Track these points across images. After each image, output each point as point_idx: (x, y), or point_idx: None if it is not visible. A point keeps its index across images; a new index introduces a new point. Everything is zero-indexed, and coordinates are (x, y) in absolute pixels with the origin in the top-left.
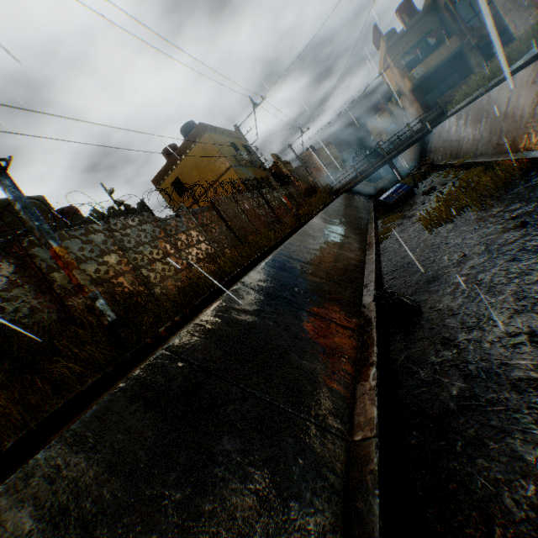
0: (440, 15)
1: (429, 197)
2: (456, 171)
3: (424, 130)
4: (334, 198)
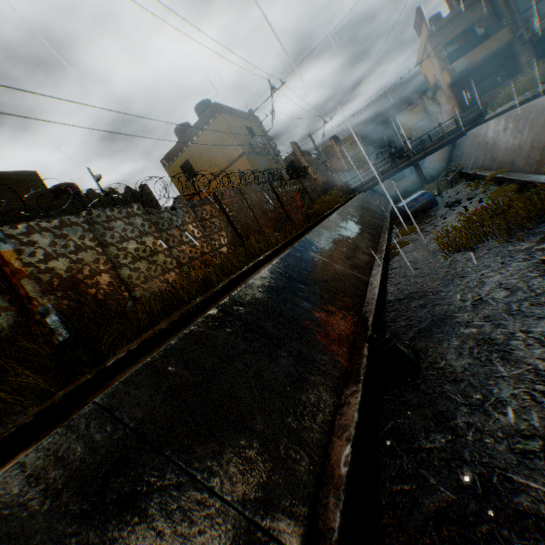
0: (493, 2)
1: (451, 211)
2: (486, 185)
3: (457, 132)
4: (350, 198)
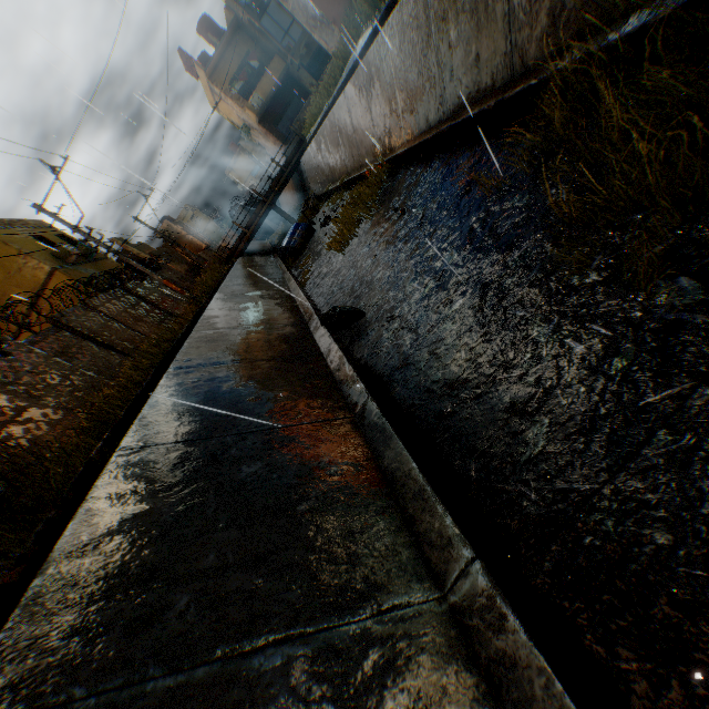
0: (250, 34)
1: (328, 226)
2: (341, 194)
3: (293, 162)
4: (230, 267)
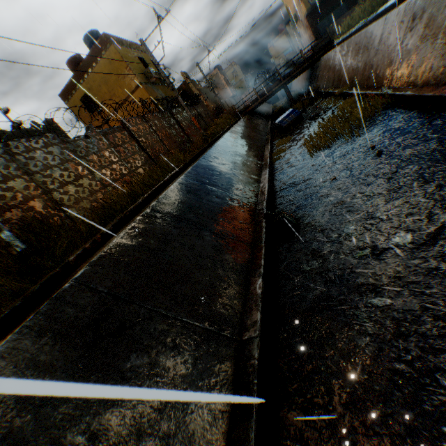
0: None
1: (314, 122)
2: (336, 100)
3: (315, 58)
4: (237, 119)
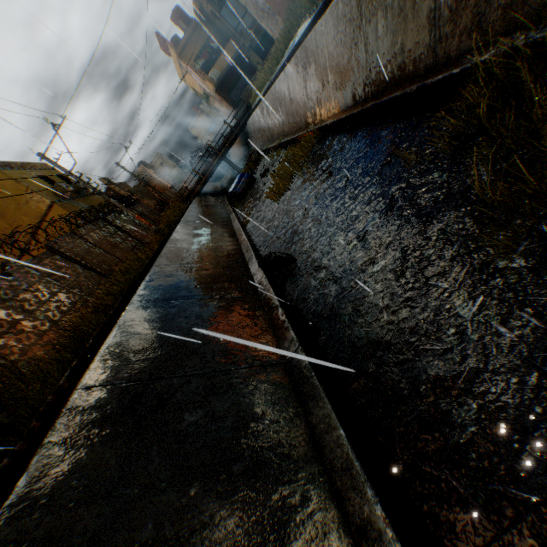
0: (211, 22)
1: (267, 177)
2: (278, 152)
3: (241, 124)
4: (188, 204)
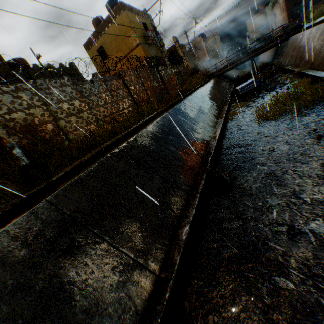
0: None
1: (268, 93)
2: (293, 78)
3: (283, 38)
4: (207, 81)
